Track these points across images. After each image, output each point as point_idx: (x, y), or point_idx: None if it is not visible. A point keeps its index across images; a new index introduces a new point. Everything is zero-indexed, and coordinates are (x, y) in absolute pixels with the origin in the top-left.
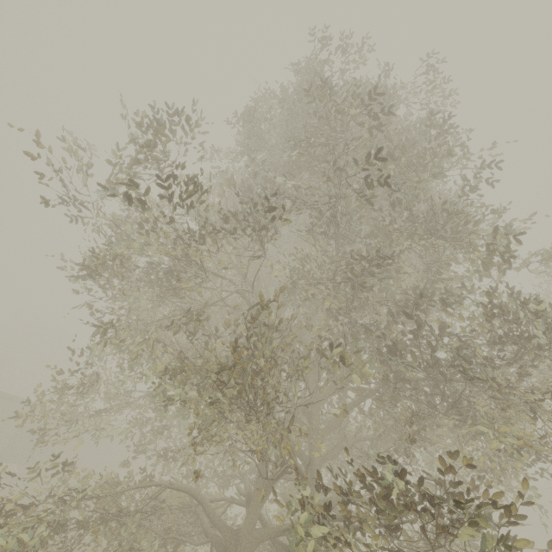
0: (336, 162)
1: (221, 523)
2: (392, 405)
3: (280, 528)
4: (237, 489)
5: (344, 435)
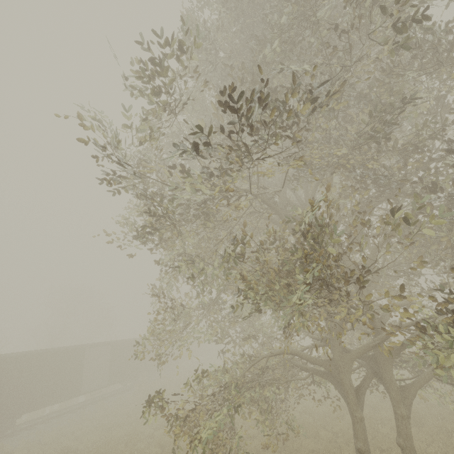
0: (338, 26)
1: (317, 359)
2: (431, 228)
3: (367, 345)
4: (310, 335)
5: (376, 268)
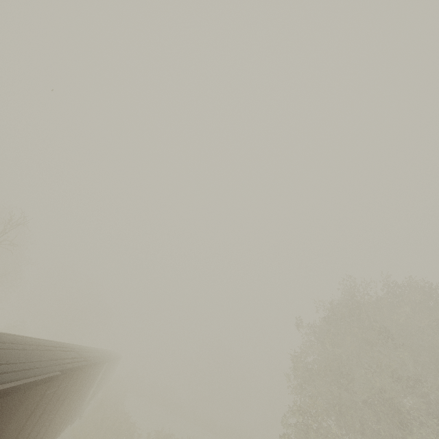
0: None
1: None
2: None
3: None
4: None
5: None
